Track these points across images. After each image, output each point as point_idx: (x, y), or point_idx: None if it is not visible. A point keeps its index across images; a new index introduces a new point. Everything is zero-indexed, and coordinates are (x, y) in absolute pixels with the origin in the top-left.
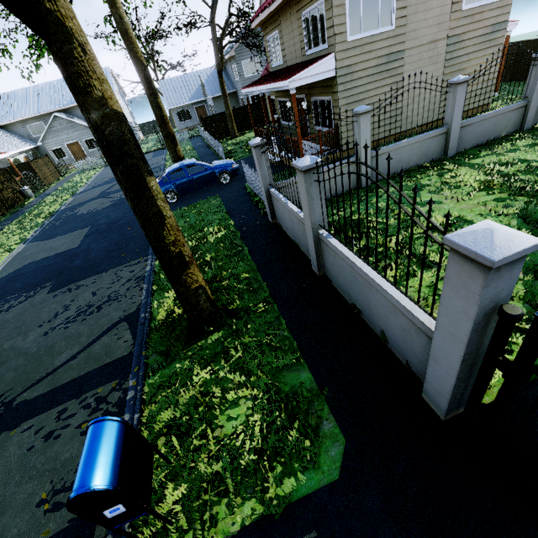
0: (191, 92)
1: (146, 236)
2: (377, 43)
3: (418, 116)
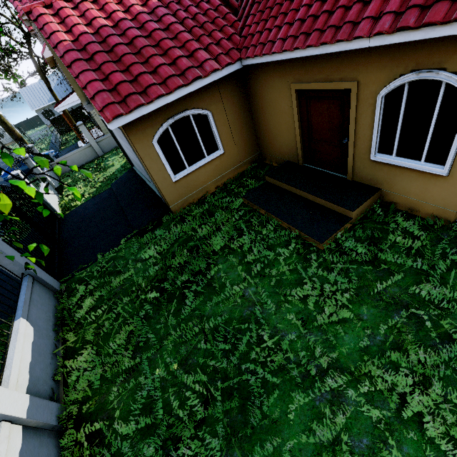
0: (49, 95)
1: None
2: None
3: None
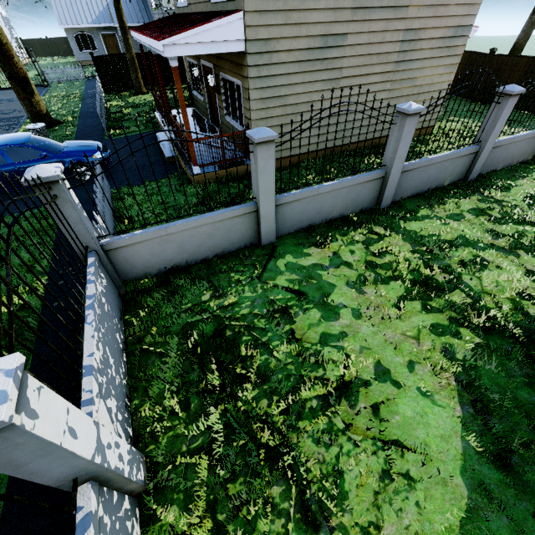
0: (95, 11)
1: None
2: (310, 12)
3: (355, 129)
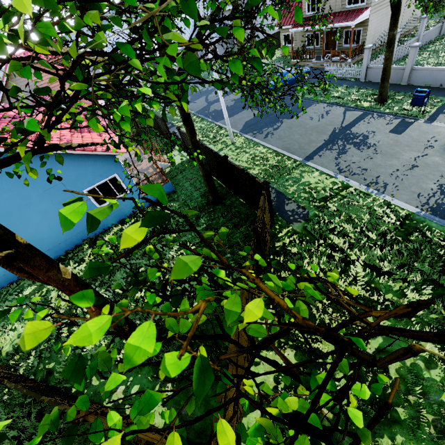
0: (186, 37)
1: (386, 67)
2: (384, 1)
3: None
